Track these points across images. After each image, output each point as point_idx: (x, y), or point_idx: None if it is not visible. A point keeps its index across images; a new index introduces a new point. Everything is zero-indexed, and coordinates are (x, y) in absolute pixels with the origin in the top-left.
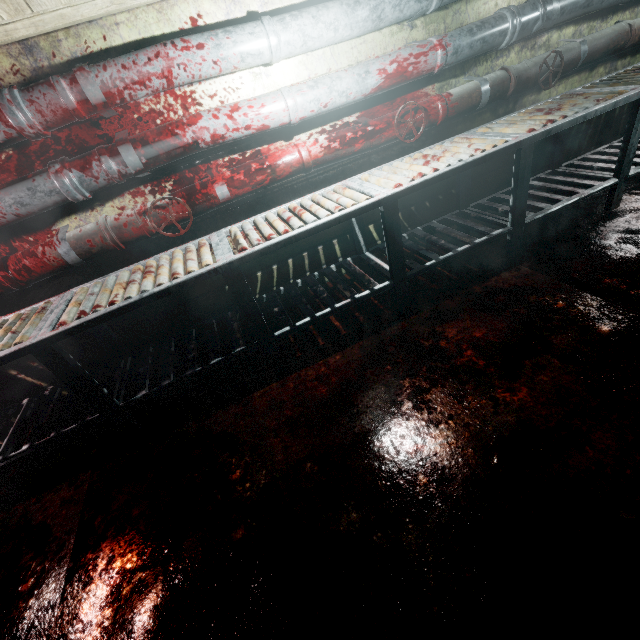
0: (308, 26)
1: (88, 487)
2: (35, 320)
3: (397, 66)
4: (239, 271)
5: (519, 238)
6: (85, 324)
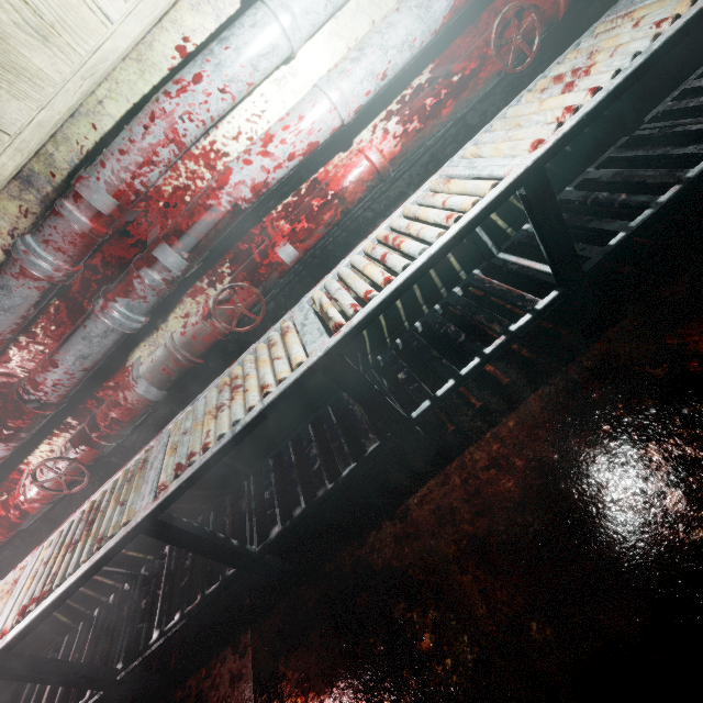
0: None
1: (252, 656)
2: (138, 482)
3: None
4: (341, 359)
5: None
6: (184, 485)
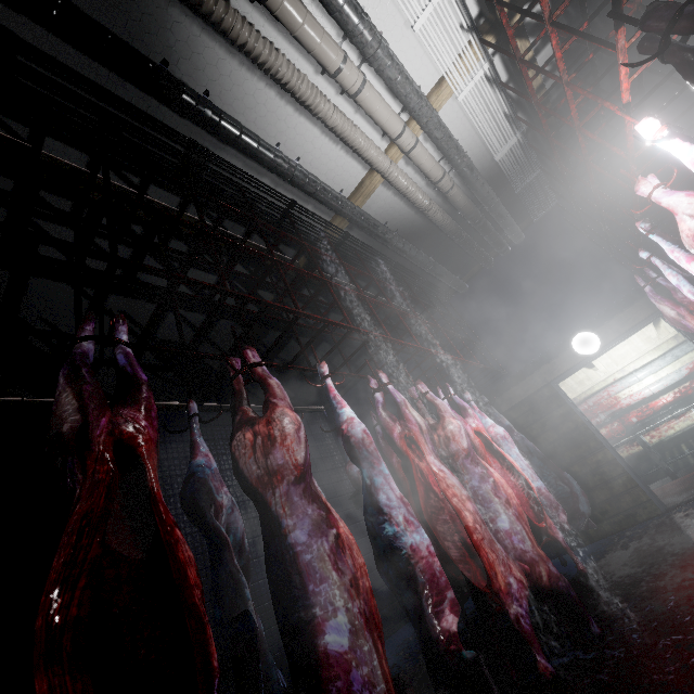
0: (648, 369)
1: None
2: None
3: (693, 365)
4: (640, 437)
5: None
6: None
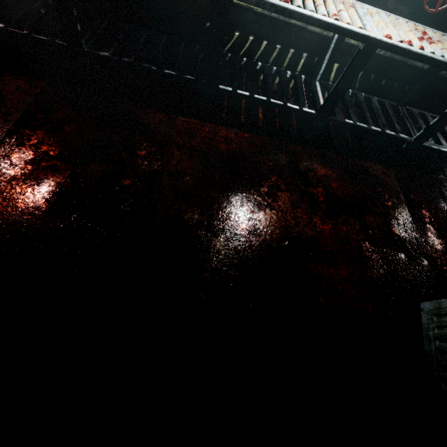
0: None
1: (39, 92)
2: None
3: None
4: (231, 5)
5: (409, 151)
6: None
